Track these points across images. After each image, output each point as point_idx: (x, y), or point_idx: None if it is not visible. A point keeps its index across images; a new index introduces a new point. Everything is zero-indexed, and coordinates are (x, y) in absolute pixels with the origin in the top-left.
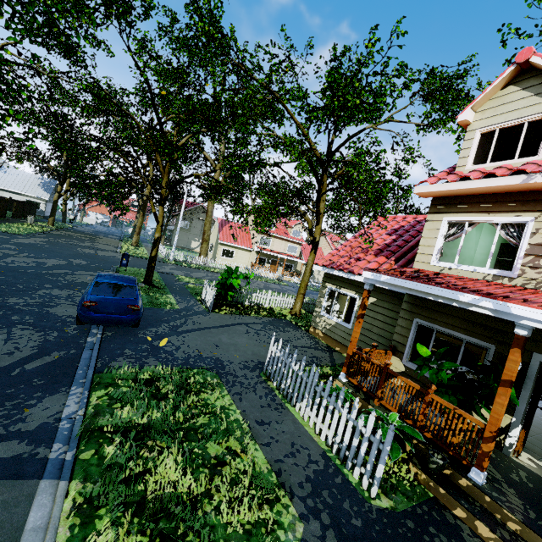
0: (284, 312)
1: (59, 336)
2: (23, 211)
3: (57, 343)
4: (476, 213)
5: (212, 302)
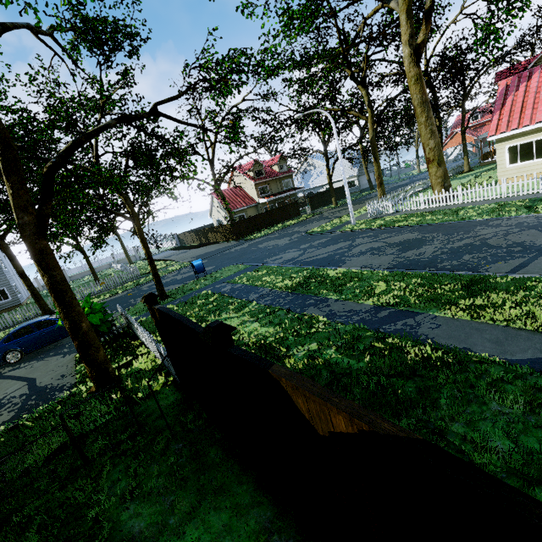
0: None
1: None
2: (323, 200)
3: None
4: None
5: None
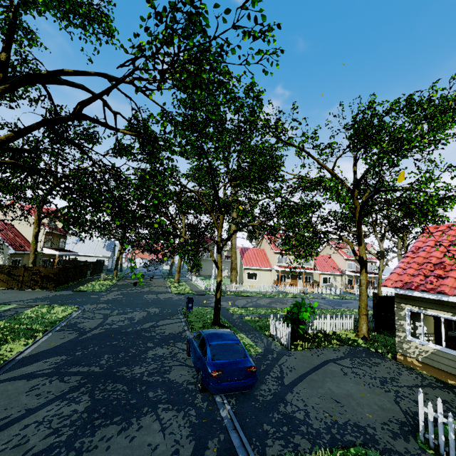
0: (351, 337)
1: (198, 414)
2: (96, 269)
3: (202, 426)
4: None
5: (288, 339)
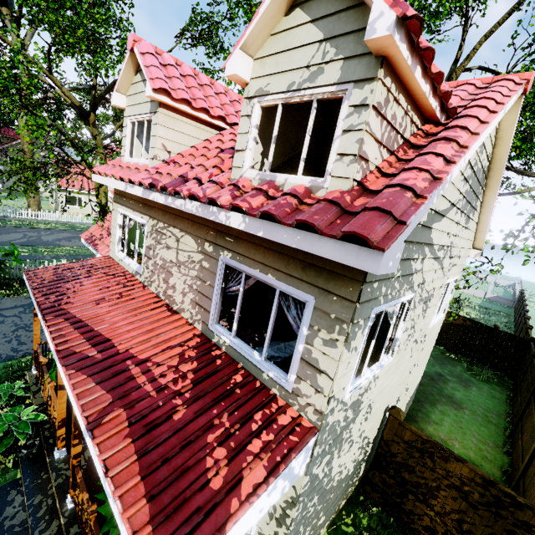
0: None
1: None
2: None
3: None
4: (129, 209)
5: None
